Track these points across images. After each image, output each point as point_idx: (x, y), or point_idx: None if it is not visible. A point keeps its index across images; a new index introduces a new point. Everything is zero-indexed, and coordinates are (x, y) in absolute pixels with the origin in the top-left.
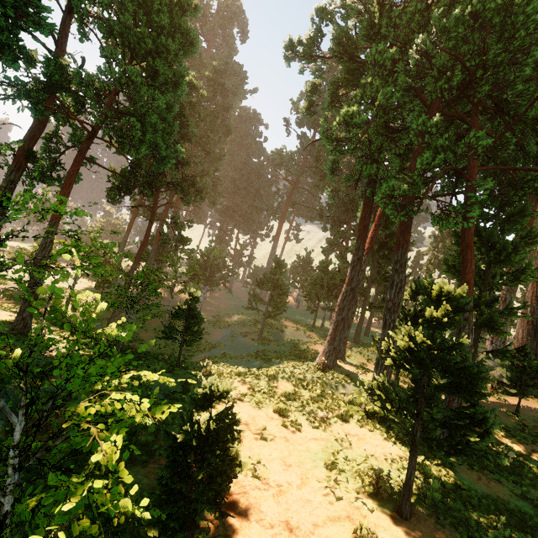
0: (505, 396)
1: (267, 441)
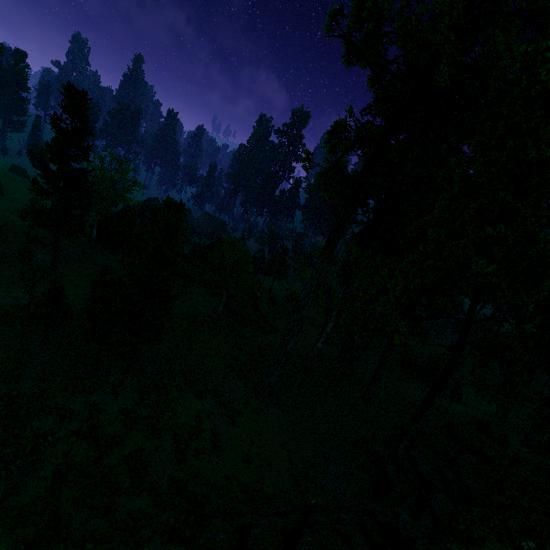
0: None
1: None
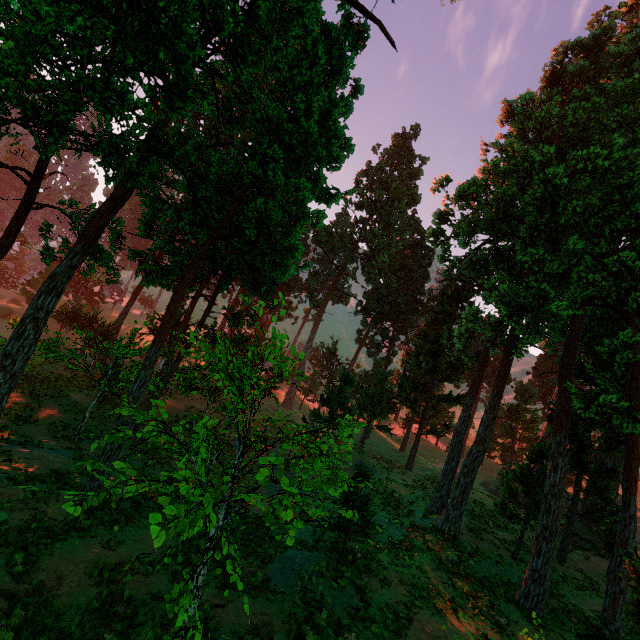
0: (581, 549)
1: None
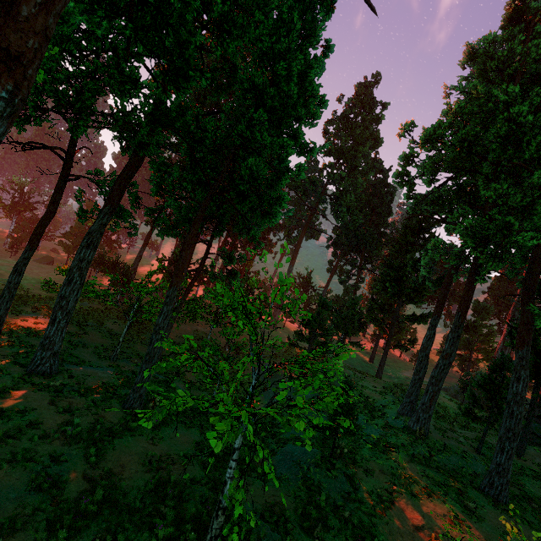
0: (537, 446)
1: None
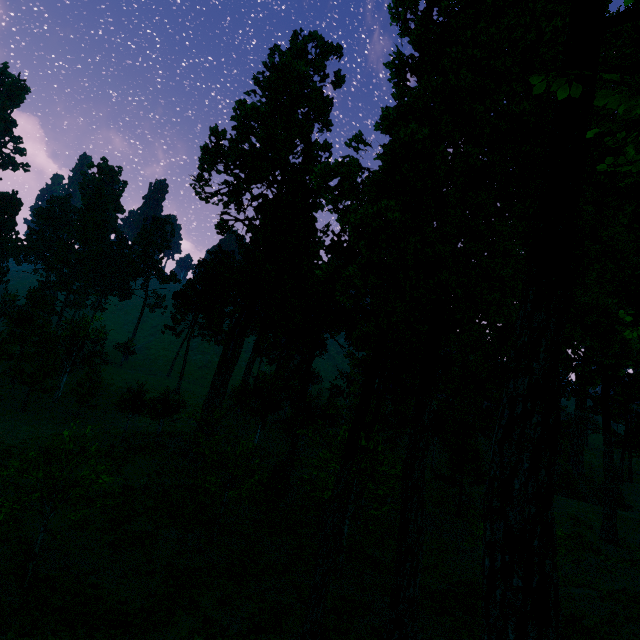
0: None
1: None
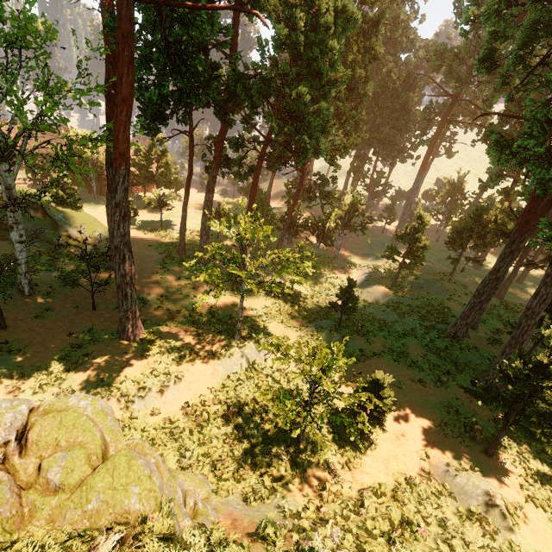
0: None
1: (401, 389)
